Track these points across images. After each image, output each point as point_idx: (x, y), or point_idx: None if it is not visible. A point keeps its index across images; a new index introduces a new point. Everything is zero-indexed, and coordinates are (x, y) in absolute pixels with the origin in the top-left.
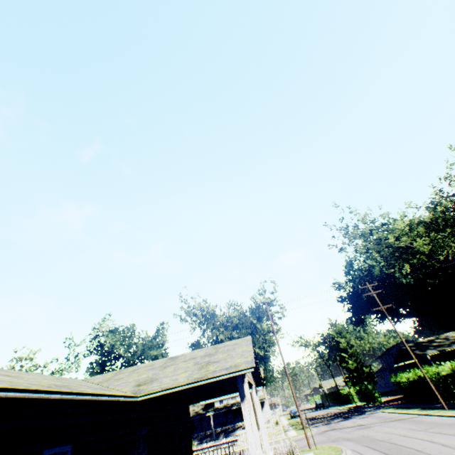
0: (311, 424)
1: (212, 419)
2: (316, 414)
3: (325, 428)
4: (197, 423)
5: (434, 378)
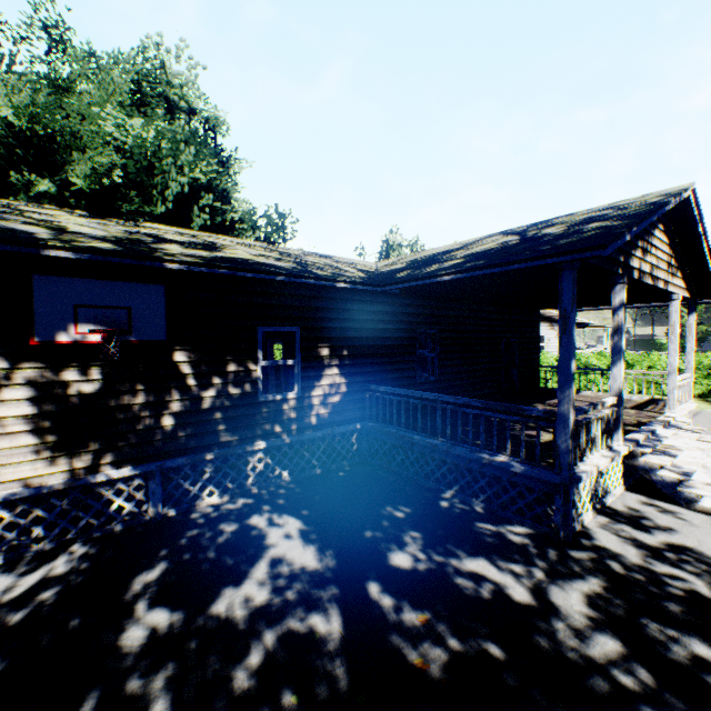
0: None
1: None
2: None
3: None
4: None
5: None
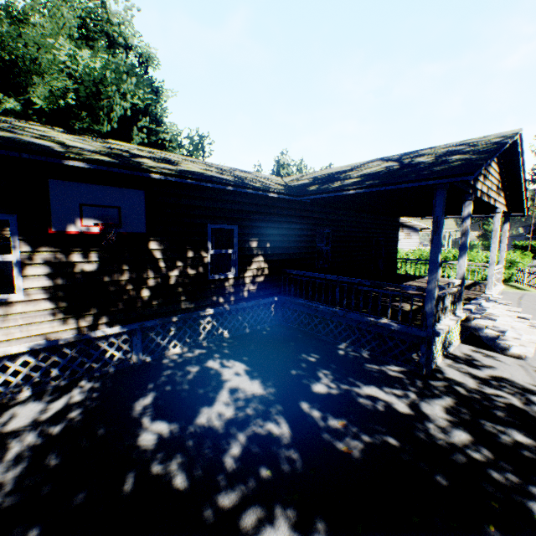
0: None
1: None
2: None
3: None
4: None
5: (535, 247)
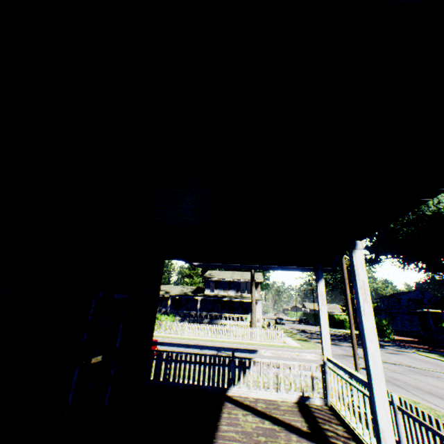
0: (310, 338)
1: (199, 303)
2: (305, 328)
3: (342, 351)
4: (183, 302)
5: None
